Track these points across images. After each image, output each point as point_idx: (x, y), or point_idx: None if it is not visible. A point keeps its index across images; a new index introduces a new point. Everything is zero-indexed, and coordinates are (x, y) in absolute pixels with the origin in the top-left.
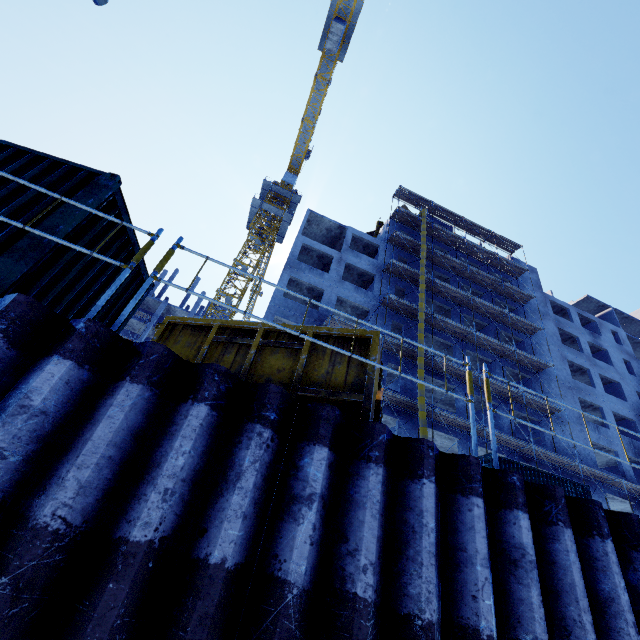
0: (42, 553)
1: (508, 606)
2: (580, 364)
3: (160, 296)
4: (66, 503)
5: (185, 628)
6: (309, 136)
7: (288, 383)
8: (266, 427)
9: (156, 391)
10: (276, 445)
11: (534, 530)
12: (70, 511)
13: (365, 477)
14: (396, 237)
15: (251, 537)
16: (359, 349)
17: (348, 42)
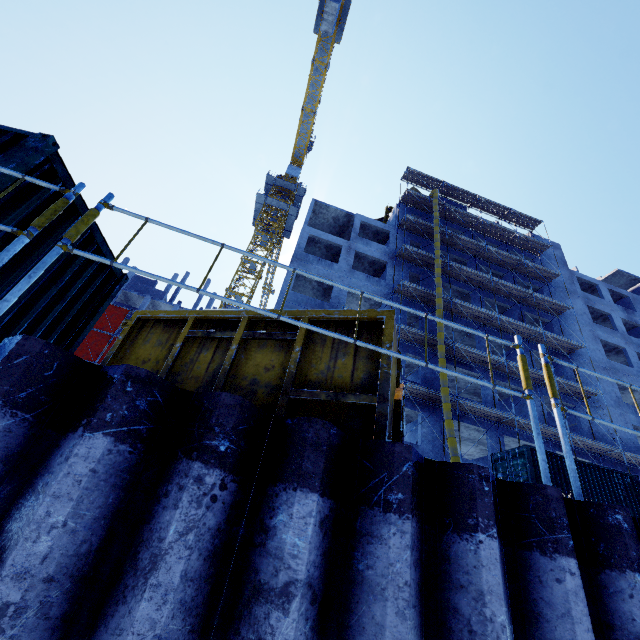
0: None
1: None
2: (615, 343)
3: (172, 300)
4: None
5: None
6: (310, 125)
7: (278, 384)
8: (211, 466)
9: (25, 416)
10: (231, 493)
11: None
12: None
13: (382, 539)
14: (407, 221)
15: None
16: (368, 335)
17: (344, 21)
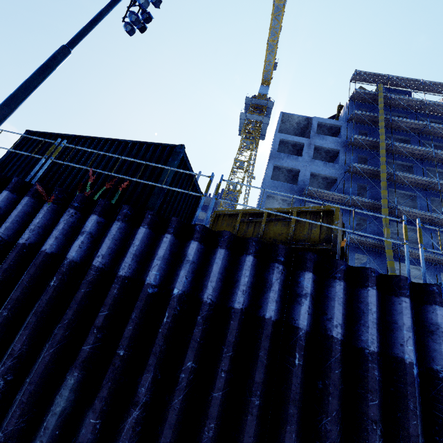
0: (207, 310)
1: (426, 352)
2: None
3: None
4: (210, 294)
5: (260, 339)
6: (274, 52)
7: (285, 241)
8: (280, 264)
9: (230, 251)
10: (285, 272)
11: None
12: (212, 297)
13: (333, 286)
14: (355, 115)
15: (280, 310)
16: (326, 218)
17: None
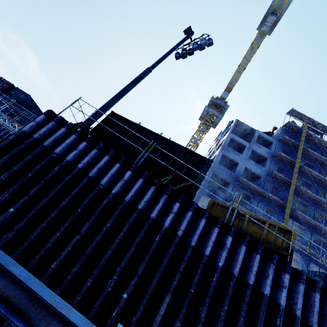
0: (235, 280)
1: None
2: None
3: None
4: (237, 271)
5: (261, 304)
6: (240, 74)
7: (259, 239)
8: (273, 265)
9: (247, 248)
10: (274, 269)
11: None
12: (238, 273)
13: (298, 286)
14: (284, 139)
15: (270, 290)
16: (287, 234)
17: (276, 24)
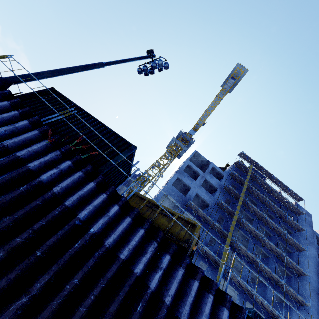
0: (104, 250)
1: None
2: None
3: None
4: (110, 241)
5: (125, 283)
6: (206, 117)
7: (164, 230)
8: (156, 243)
9: (133, 221)
10: (157, 249)
11: (230, 318)
12: (110, 244)
13: (178, 270)
14: (233, 174)
15: (144, 271)
16: (192, 228)
17: (235, 86)
